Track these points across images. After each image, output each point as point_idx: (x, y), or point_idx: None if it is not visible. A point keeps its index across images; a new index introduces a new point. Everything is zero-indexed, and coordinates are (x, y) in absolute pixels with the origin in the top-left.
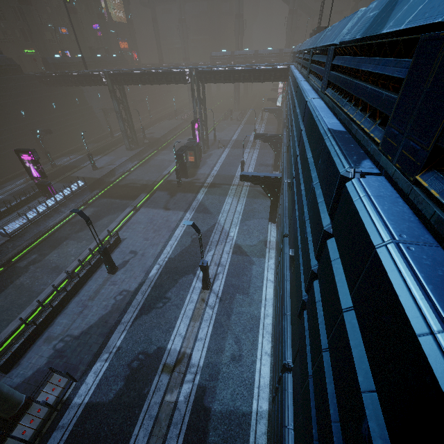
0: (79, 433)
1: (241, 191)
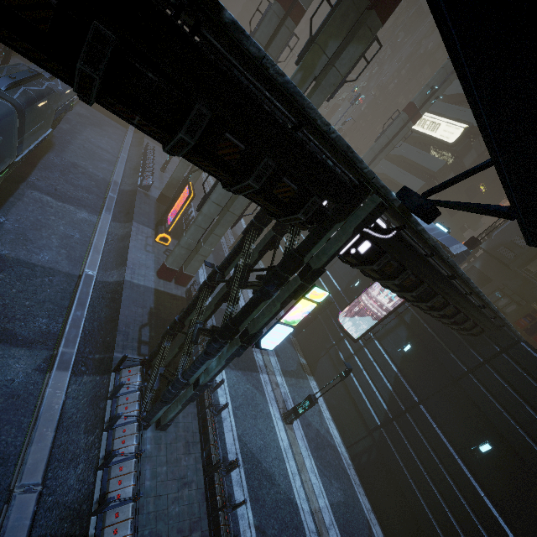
0: None
1: None
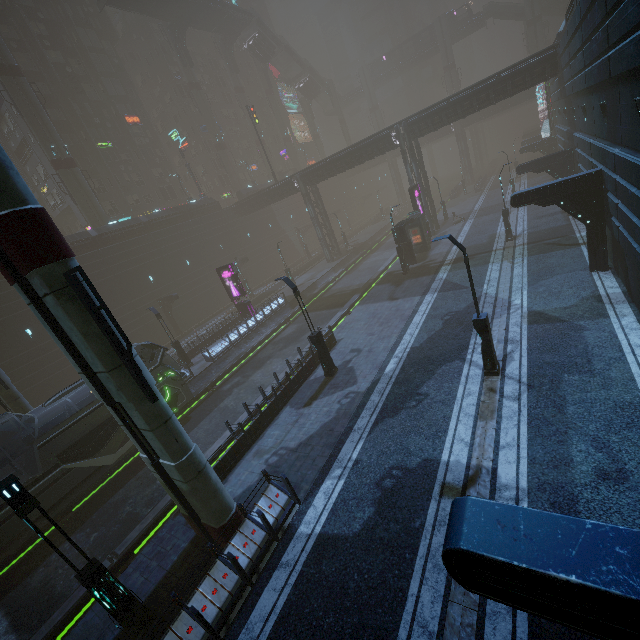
0: (312, 577)
1: (514, 253)
